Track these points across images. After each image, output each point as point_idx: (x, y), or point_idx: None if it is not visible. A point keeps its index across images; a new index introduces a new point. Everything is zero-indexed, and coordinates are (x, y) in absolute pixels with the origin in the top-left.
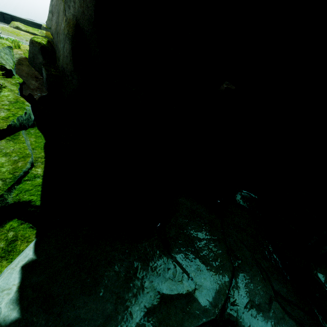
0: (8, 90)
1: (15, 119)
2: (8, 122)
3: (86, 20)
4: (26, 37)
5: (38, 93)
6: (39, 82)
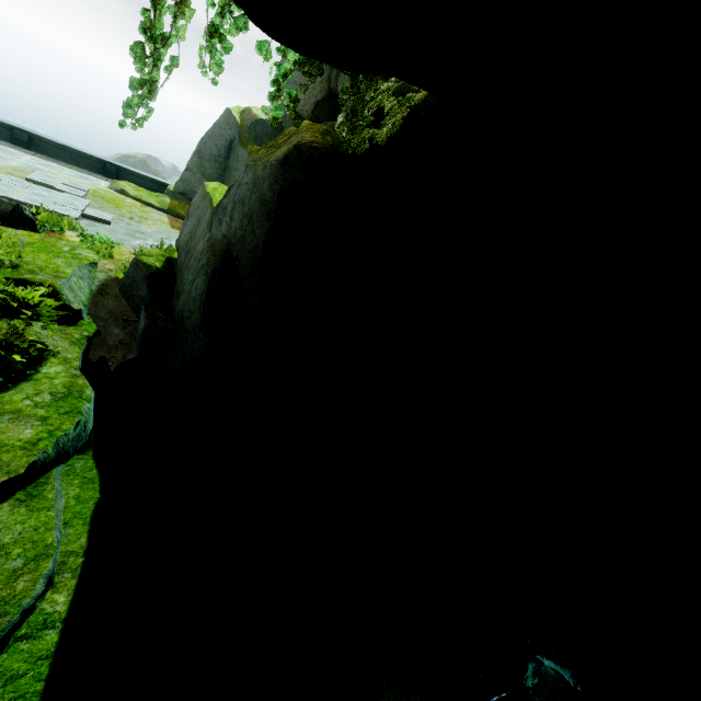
0: (61, 361)
1: (51, 444)
2: (33, 456)
3: (246, 250)
4: (133, 210)
5: (120, 354)
6: (128, 329)
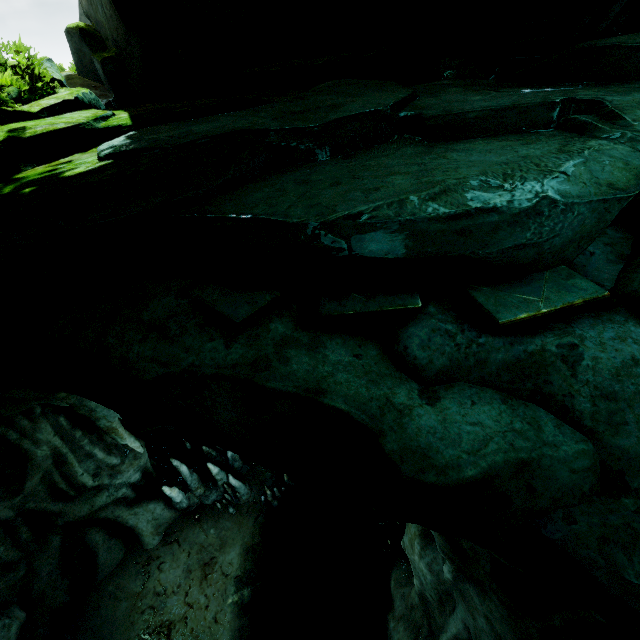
0: (65, 90)
1: (80, 94)
2: (74, 95)
3: None
4: None
5: (103, 100)
6: (99, 90)
